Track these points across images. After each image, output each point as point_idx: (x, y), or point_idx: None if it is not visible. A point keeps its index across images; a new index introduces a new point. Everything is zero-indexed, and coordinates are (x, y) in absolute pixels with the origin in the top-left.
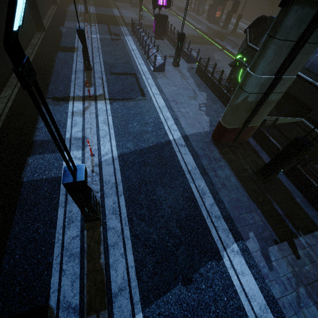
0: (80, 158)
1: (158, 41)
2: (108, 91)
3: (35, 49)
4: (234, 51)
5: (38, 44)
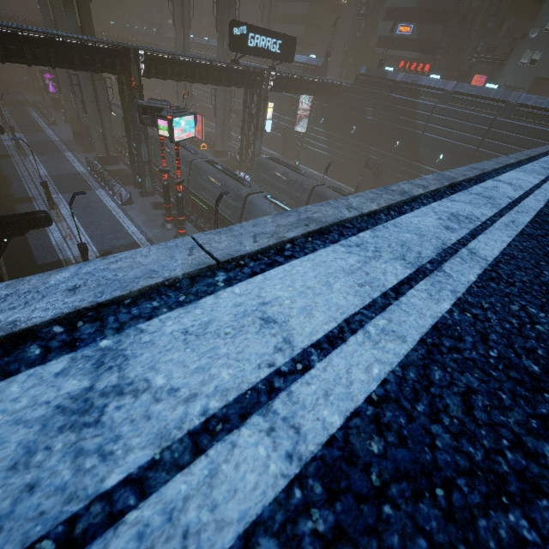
0: (11, 143)
1: (59, 113)
2: (21, 131)
3: None
4: None
5: None
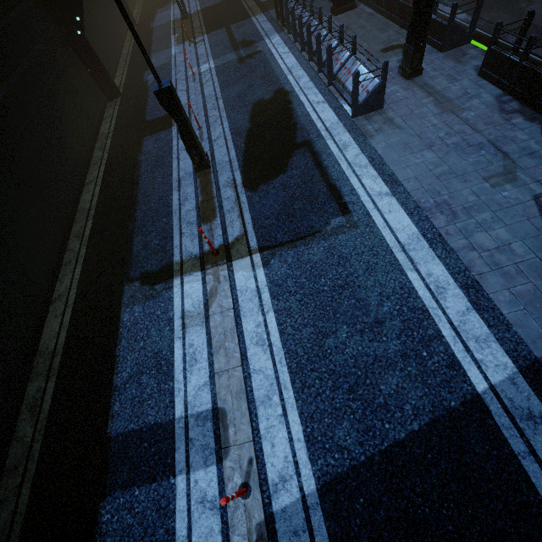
0: (215, 500)
1: (344, 17)
2: (253, 222)
3: (106, 147)
4: None
5: (110, 134)
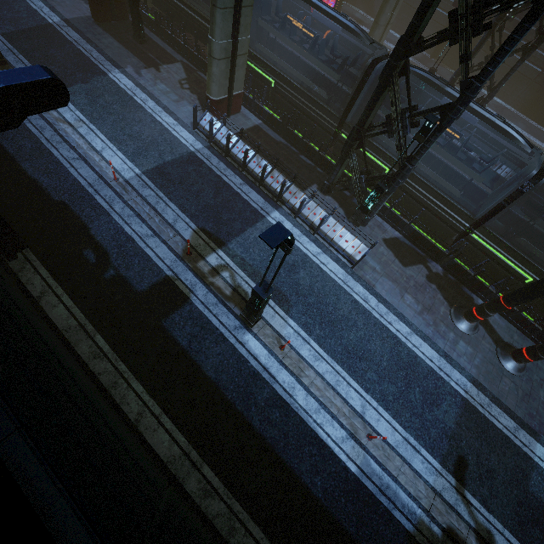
0: None
1: None
2: None
3: None
4: None
5: None
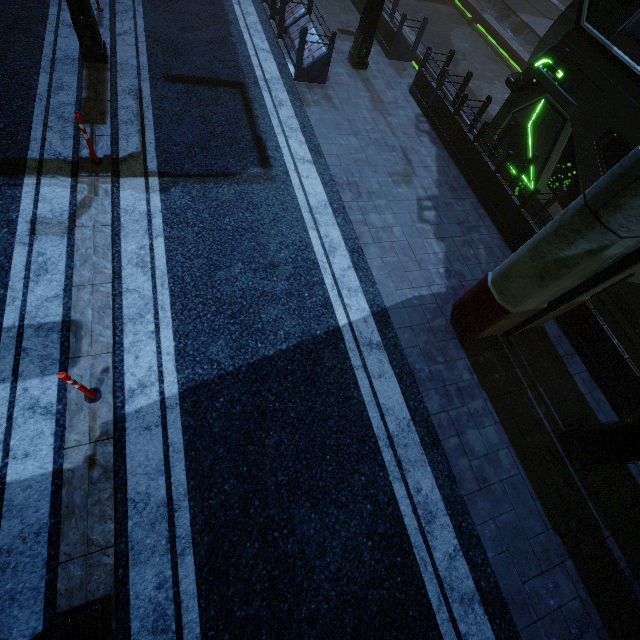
0: (50, 407)
1: None
2: (157, 144)
3: None
4: (504, 30)
5: None
